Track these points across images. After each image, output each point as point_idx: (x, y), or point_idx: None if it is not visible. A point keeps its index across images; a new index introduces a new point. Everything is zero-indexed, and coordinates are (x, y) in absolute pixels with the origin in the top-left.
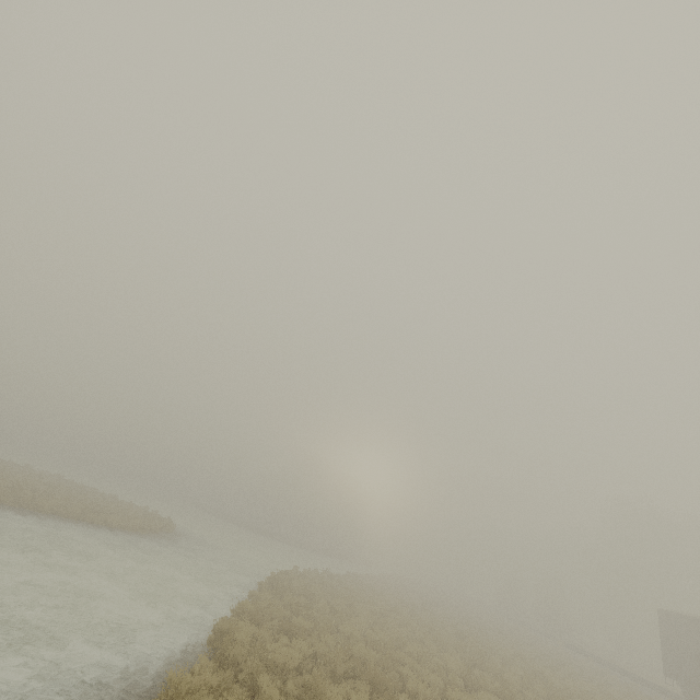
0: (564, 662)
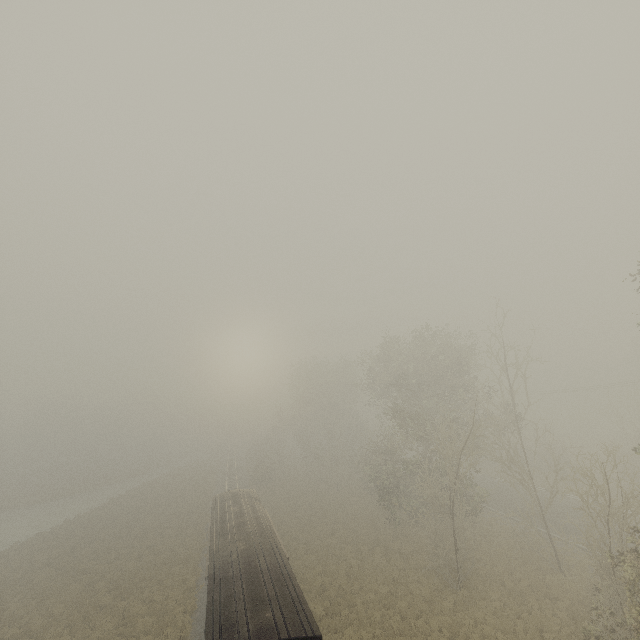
0: (119, 584)
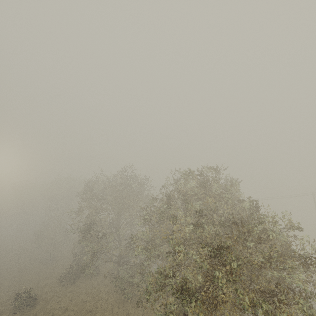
0: None
